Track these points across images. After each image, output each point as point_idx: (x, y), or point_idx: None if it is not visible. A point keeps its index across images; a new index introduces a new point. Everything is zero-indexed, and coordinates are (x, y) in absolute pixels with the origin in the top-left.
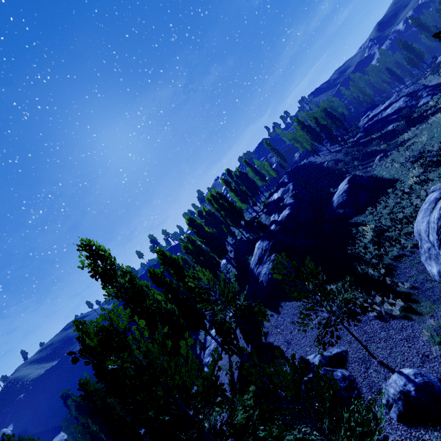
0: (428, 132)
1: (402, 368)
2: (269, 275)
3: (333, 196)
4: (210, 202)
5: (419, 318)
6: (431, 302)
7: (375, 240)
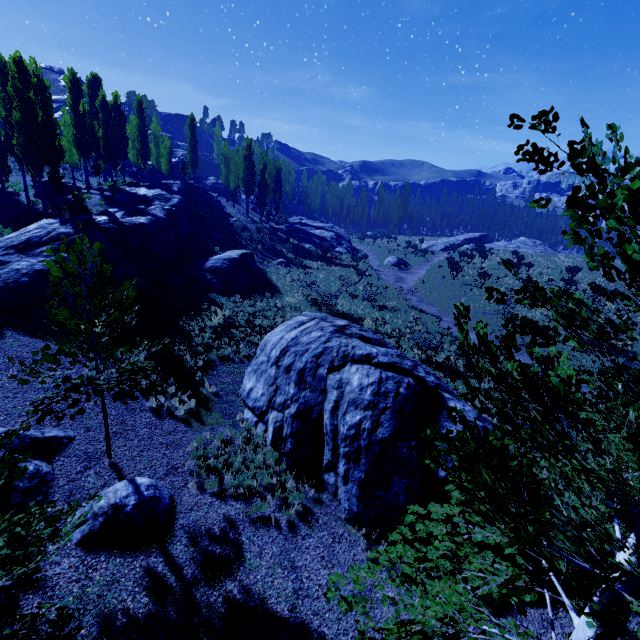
0: (326, 275)
1: (137, 476)
2: (26, 277)
3: (214, 256)
4: (2, 74)
5: (199, 426)
6: (221, 415)
7: (218, 329)
